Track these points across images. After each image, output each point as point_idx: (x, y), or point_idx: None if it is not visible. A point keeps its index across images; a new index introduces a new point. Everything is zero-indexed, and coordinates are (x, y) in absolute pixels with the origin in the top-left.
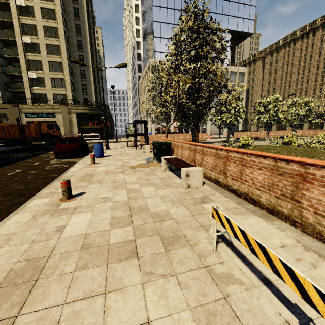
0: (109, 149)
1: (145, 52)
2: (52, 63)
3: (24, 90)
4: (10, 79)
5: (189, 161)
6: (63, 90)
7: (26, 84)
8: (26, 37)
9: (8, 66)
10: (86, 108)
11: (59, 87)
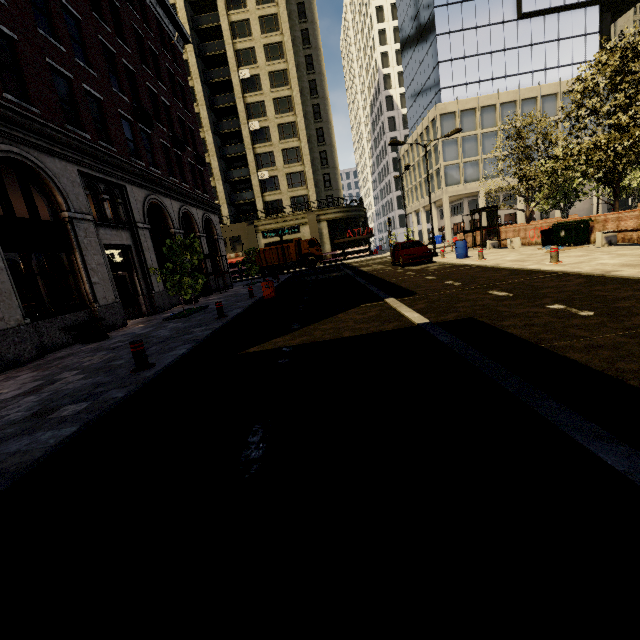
0: (438, 256)
1: (414, 92)
2: (286, 152)
3: (252, 200)
4: (231, 188)
5: (637, 232)
6: (303, 188)
7: (257, 190)
8: (253, 122)
9: (232, 170)
10: (339, 211)
11: (297, 185)
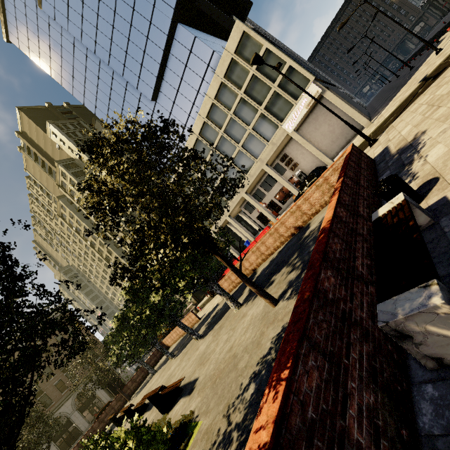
0: None
1: None
2: None
3: None
4: None
5: None
6: None
7: None
8: None
9: None
10: None
11: None
